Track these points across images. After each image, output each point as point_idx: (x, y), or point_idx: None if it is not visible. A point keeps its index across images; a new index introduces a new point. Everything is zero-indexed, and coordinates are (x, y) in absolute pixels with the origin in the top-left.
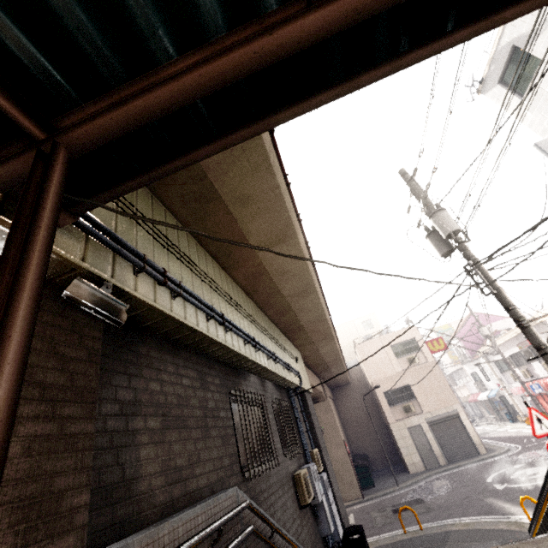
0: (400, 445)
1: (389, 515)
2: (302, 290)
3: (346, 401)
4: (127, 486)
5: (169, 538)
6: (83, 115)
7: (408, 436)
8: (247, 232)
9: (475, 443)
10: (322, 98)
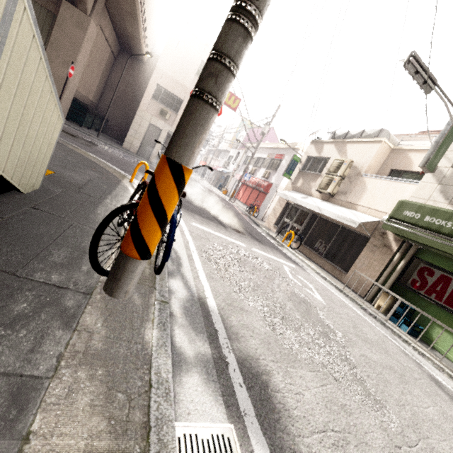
0: (133, 127)
1: None
2: None
3: (127, 72)
4: None
5: None
6: None
7: (146, 128)
8: None
9: None
10: None
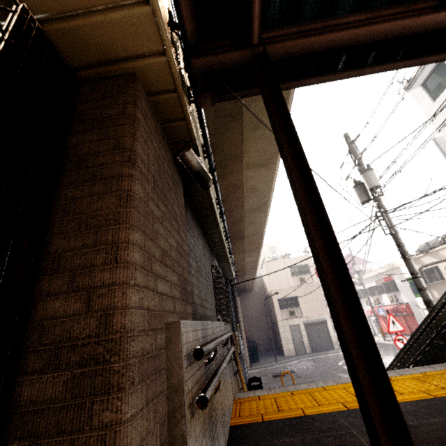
0: (282, 337)
1: (270, 378)
2: (258, 208)
3: (247, 302)
4: (191, 296)
5: (214, 331)
6: (277, 34)
7: (289, 331)
8: (245, 152)
9: (333, 342)
10: (401, 64)
